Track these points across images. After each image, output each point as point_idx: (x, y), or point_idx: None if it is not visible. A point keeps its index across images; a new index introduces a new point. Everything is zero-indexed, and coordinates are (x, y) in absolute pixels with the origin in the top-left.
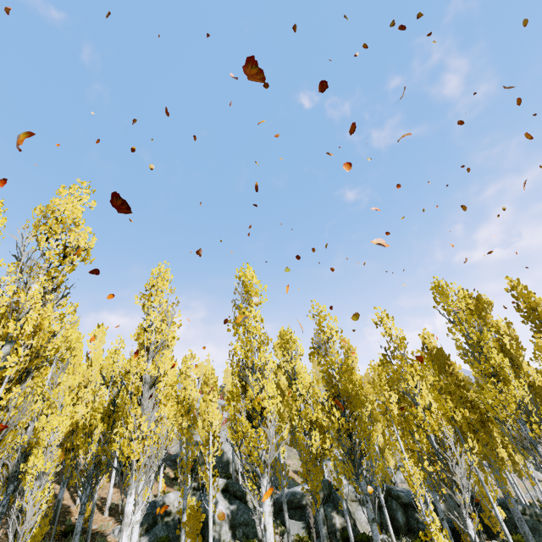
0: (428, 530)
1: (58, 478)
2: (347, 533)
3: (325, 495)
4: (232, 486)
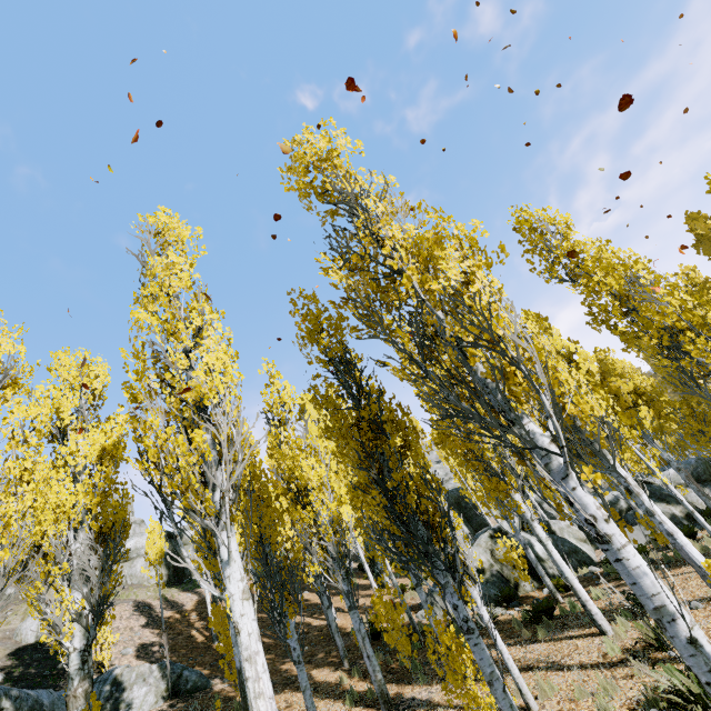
0: None
1: None
2: (708, 510)
3: None
4: None
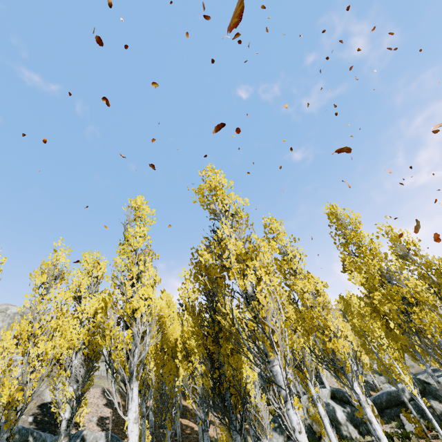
0: None
1: None
2: None
3: (420, 390)
4: (337, 393)
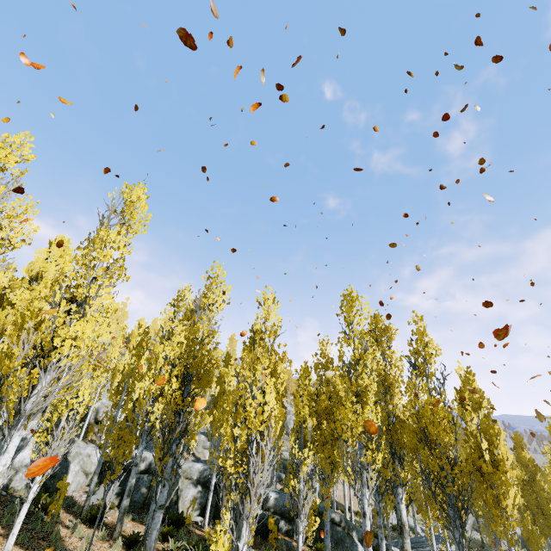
0: (216, 529)
1: None
2: None
3: None
4: None
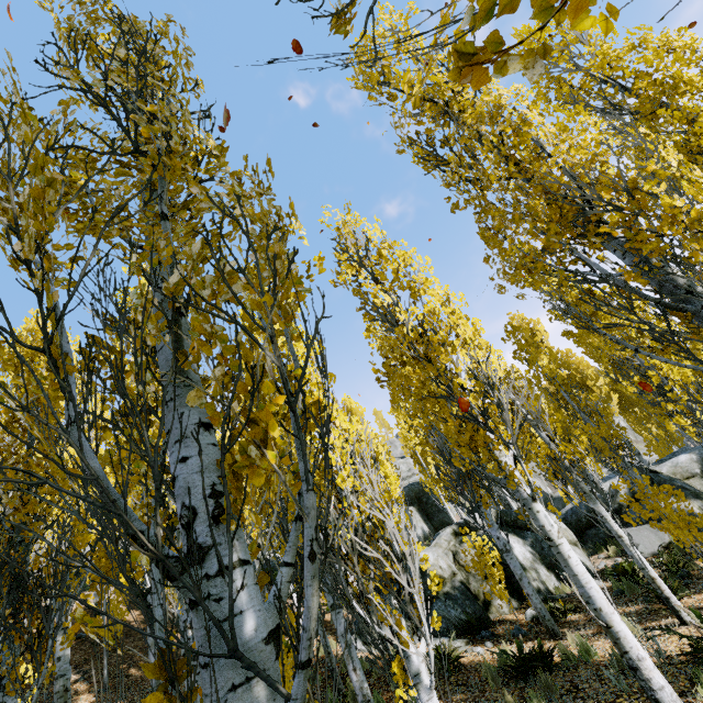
0: None
1: (169, 626)
2: None
3: None
4: (507, 515)
